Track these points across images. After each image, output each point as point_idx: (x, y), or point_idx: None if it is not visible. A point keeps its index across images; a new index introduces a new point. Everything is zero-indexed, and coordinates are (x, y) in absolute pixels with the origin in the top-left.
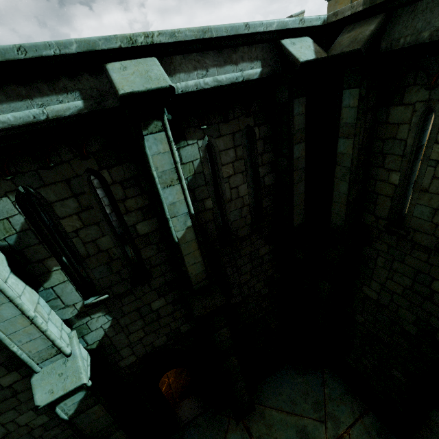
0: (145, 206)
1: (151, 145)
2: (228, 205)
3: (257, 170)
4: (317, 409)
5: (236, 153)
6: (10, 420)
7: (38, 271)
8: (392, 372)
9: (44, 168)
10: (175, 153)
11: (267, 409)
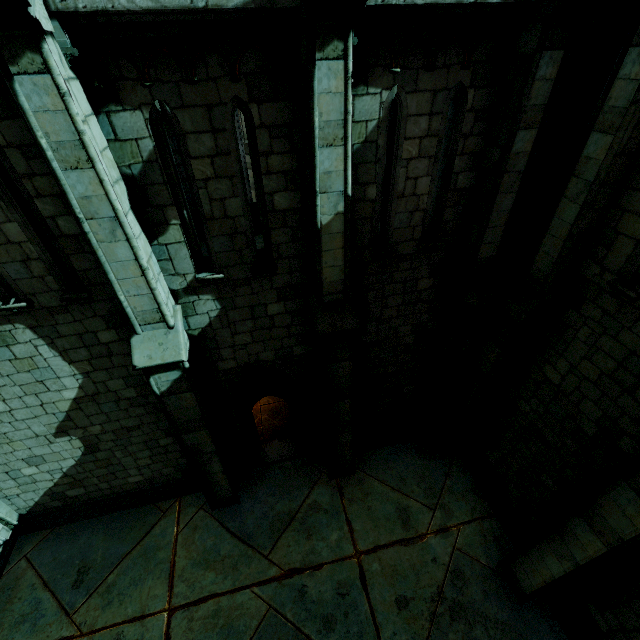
0: (290, 171)
1: (322, 76)
2: (396, 202)
3: (452, 160)
4: (430, 495)
5: (431, 125)
6: (101, 380)
7: (155, 219)
8: (541, 477)
9: (187, 81)
10: (349, 97)
11: (368, 478)
